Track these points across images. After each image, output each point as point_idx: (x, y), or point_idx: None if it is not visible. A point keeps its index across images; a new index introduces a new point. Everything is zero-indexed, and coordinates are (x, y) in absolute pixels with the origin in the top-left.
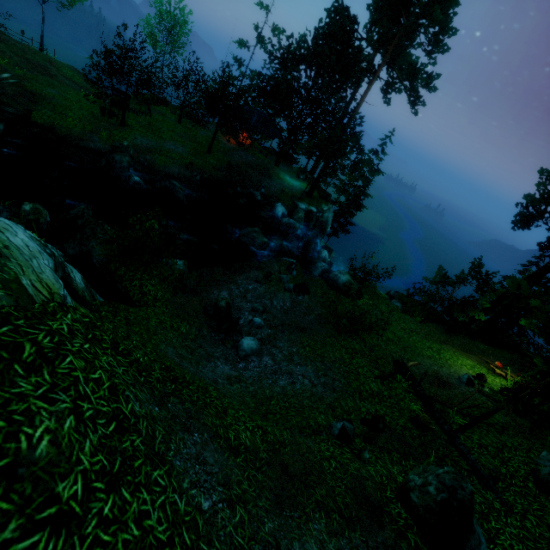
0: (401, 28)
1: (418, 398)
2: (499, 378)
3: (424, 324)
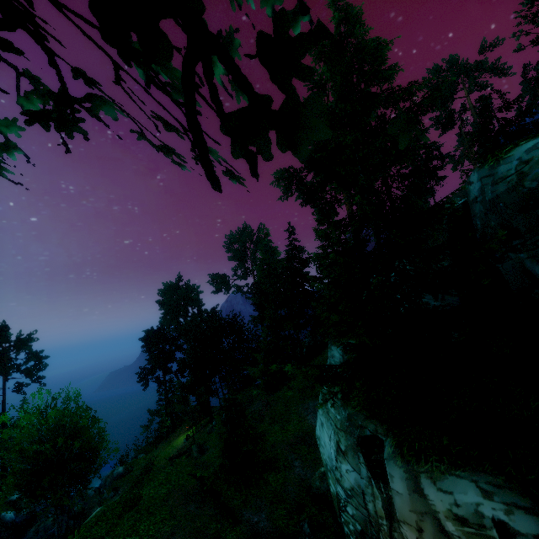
0: (4, 362)
1: (183, 456)
2: (191, 430)
3: (158, 447)
